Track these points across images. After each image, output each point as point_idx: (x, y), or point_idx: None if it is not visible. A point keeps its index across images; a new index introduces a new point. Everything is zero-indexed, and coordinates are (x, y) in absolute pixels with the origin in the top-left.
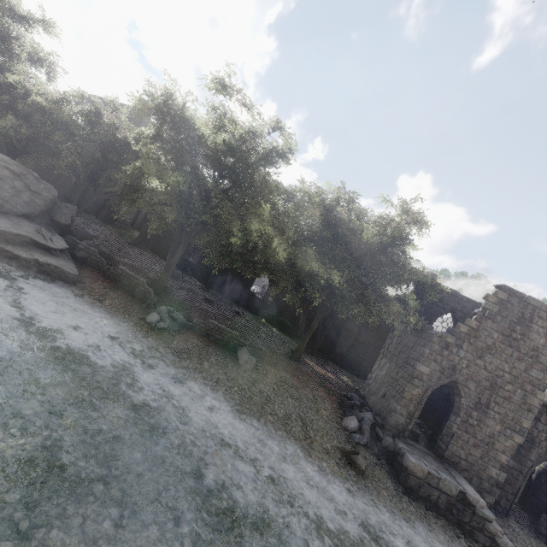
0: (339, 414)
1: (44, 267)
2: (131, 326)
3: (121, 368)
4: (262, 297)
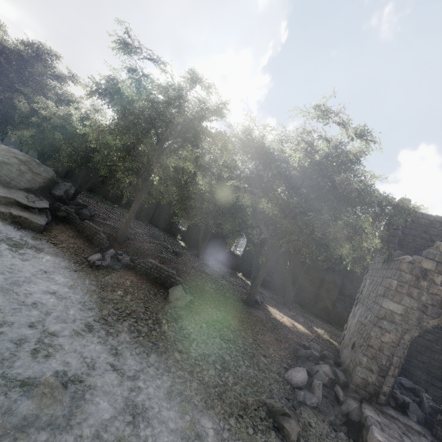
0: (287, 364)
1: (17, 218)
2: (71, 262)
3: (28, 292)
4: (241, 255)
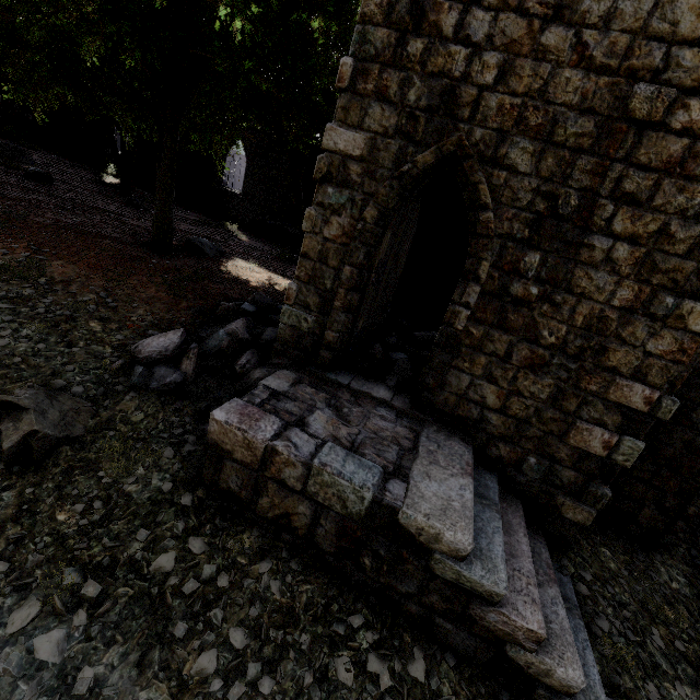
0: (166, 331)
1: None
2: None
3: None
4: (241, 192)
